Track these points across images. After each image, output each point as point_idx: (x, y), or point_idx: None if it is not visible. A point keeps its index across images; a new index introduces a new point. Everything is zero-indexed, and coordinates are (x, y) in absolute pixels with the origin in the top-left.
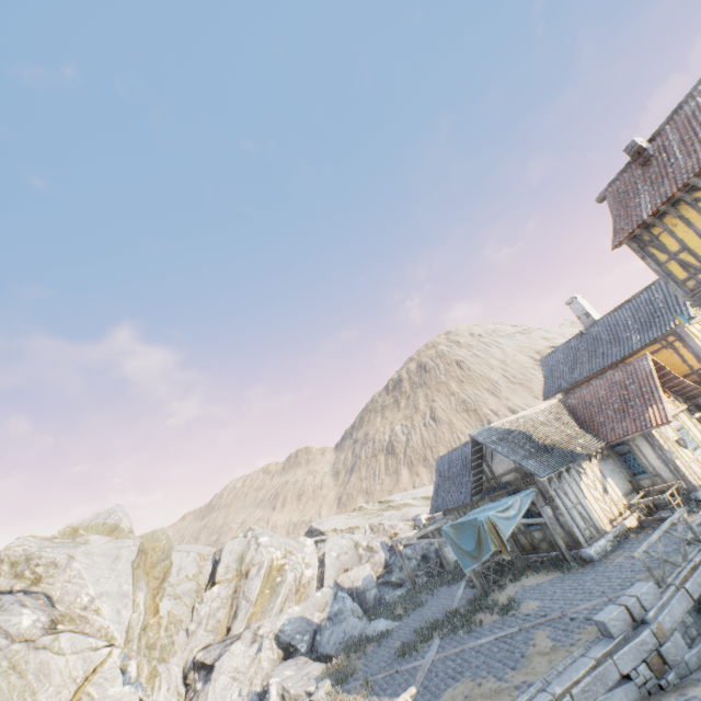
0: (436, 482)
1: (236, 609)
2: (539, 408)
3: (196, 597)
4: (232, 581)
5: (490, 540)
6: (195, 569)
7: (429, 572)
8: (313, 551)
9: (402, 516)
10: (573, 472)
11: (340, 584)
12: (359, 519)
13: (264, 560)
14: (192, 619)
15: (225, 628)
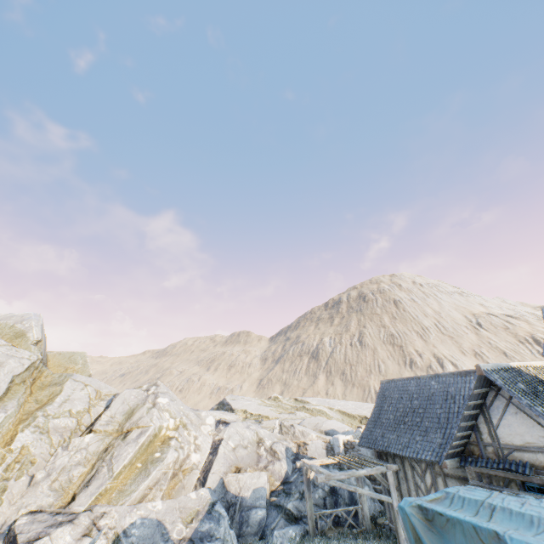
0: (376, 408)
1: (93, 474)
2: None
3: (68, 438)
4: (109, 435)
5: None
6: (83, 405)
7: (336, 516)
8: (210, 433)
9: (316, 424)
10: None
11: (225, 485)
12: (271, 410)
13: (150, 425)
14: (45, 464)
15: (72, 492)
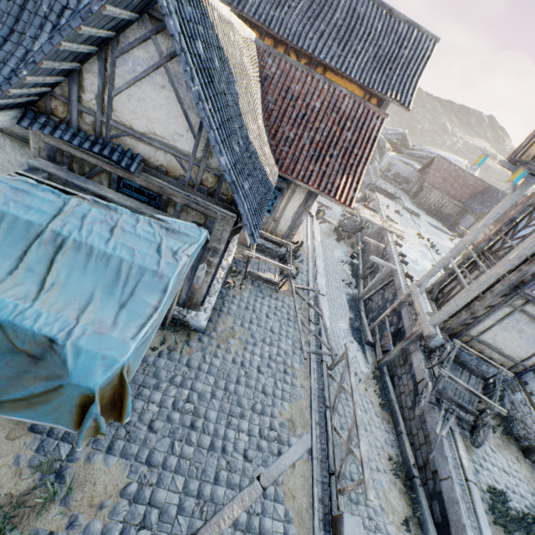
0: None
1: None
2: (245, 32)
3: None
4: None
5: (87, 432)
6: None
7: None
8: None
9: None
10: None
11: None
12: None
13: None
14: None
15: None
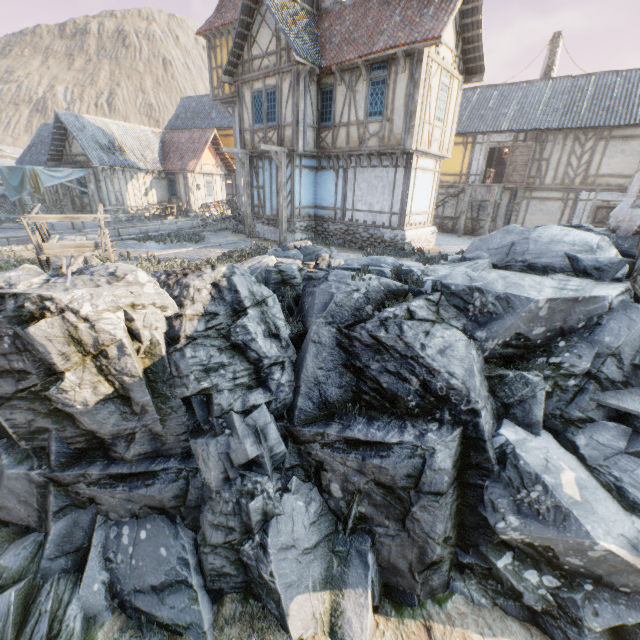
0: (32, 143)
1: None
2: (141, 128)
3: None
4: None
5: (29, 182)
6: None
7: (4, 207)
8: None
9: (2, 164)
10: (128, 175)
11: None
12: None
13: None
14: None
15: None
